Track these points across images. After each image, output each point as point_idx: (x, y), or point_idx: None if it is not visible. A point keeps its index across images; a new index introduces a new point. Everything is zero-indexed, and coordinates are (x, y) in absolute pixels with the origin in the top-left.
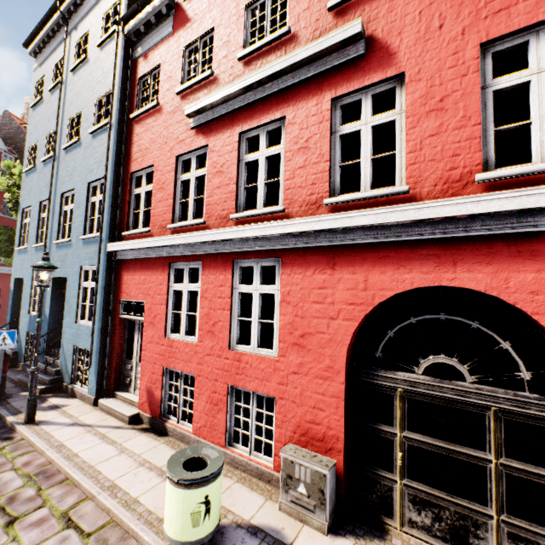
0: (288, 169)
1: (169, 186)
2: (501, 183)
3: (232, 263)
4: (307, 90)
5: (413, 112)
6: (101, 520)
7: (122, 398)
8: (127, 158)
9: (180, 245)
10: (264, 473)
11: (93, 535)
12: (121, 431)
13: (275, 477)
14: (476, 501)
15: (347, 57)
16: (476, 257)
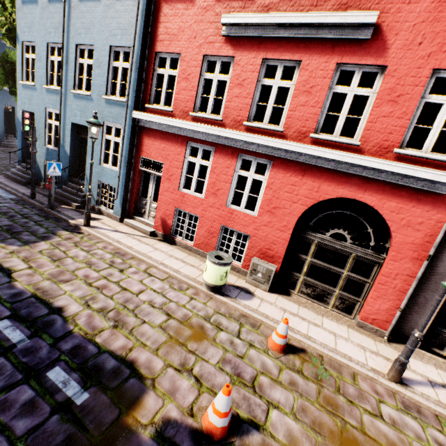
0: (293, 103)
1: (193, 80)
2: (404, 157)
3: (238, 155)
4: (323, 47)
5: (381, 97)
6: (165, 276)
7: (140, 221)
8: (152, 35)
9: (199, 131)
10: (236, 268)
11: (165, 280)
12: (147, 239)
13: (242, 270)
14: (332, 286)
15: (358, 36)
16: (376, 190)
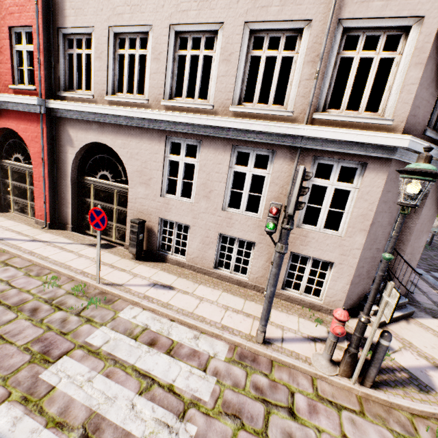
0: None
1: None
2: (17, 91)
3: None
4: None
5: None
6: None
7: None
8: None
9: None
10: None
11: None
12: None
13: None
14: (26, 200)
15: None
16: (13, 118)
